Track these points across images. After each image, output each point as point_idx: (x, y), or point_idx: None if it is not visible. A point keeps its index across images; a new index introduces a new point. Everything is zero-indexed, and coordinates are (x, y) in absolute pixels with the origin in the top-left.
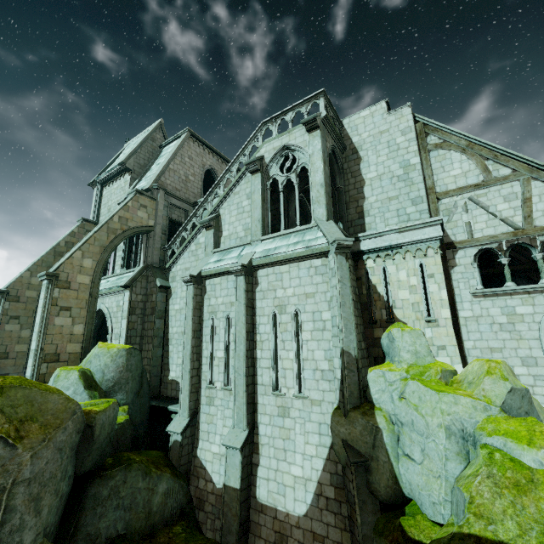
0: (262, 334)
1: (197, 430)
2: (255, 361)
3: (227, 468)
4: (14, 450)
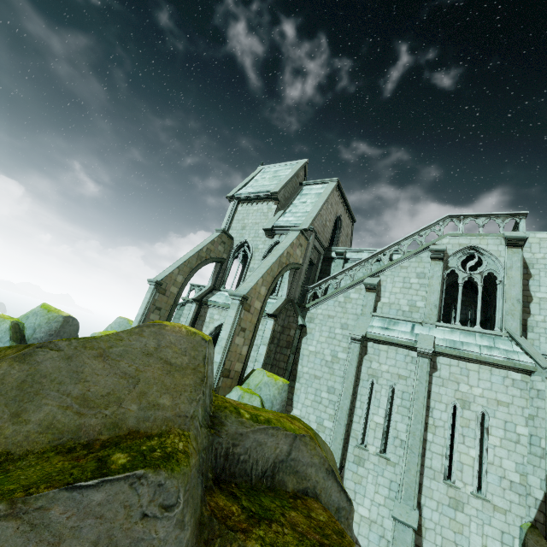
0: (436, 419)
1: None
2: (424, 442)
3: (394, 542)
4: (351, 505)
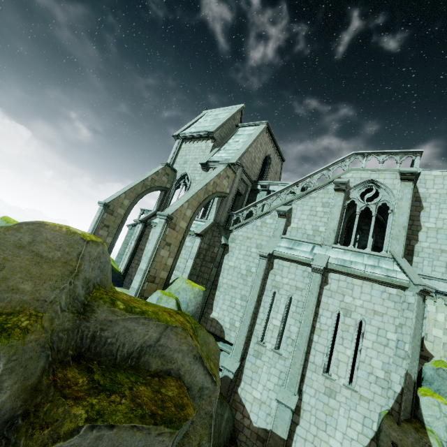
0: (322, 324)
1: (241, 372)
2: (310, 342)
3: (276, 419)
4: (216, 386)
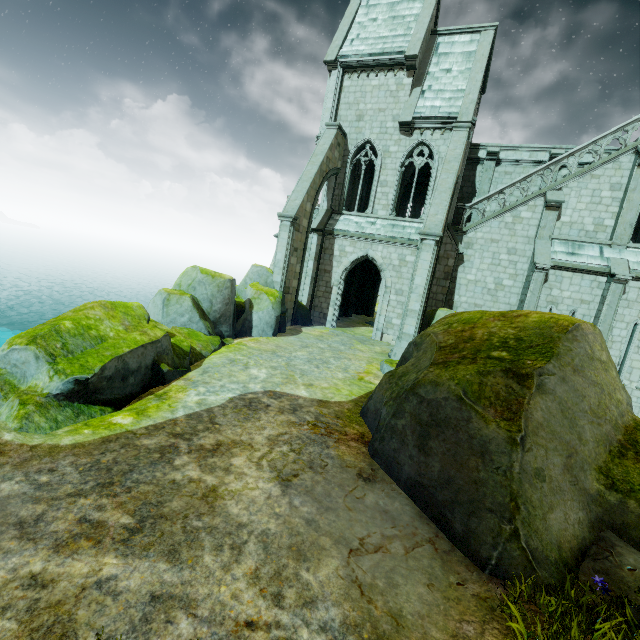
0: (614, 336)
1: None
2: None
3: None
4: None
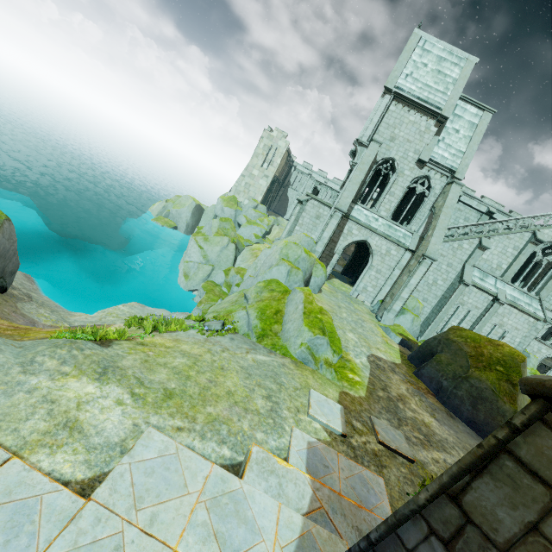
0: (483, 329)
1: None
2: None
3: None
4: None
